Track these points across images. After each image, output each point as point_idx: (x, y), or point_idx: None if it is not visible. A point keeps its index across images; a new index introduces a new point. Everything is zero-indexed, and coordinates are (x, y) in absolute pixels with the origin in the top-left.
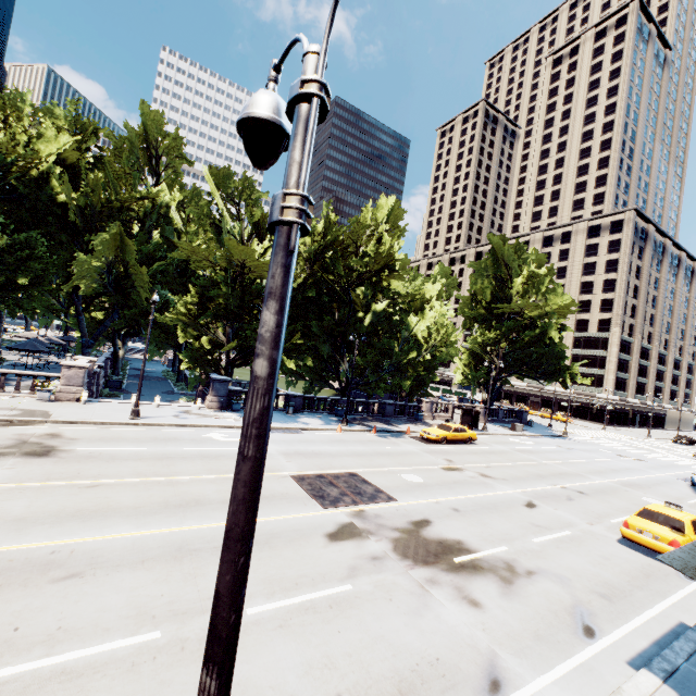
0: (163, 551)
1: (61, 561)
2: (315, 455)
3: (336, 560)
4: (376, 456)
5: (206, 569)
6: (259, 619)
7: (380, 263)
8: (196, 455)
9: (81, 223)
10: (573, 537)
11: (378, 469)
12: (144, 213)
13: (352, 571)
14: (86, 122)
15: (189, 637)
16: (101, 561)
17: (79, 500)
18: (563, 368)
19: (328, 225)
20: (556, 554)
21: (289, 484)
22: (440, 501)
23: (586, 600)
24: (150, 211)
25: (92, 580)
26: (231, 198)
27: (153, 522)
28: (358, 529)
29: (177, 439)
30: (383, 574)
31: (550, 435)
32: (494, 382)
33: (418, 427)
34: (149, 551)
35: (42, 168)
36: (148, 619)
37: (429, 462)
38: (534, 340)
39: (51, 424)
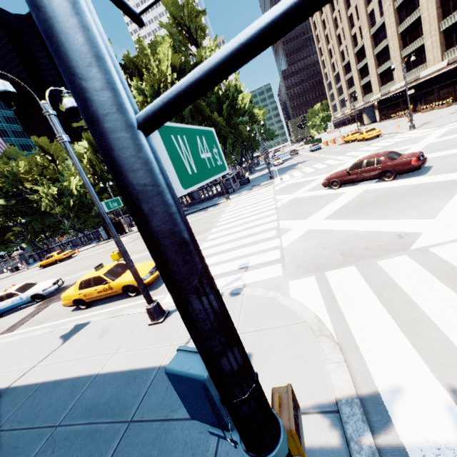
0: None
1: None
2: None
3: None
4: None
5: None
6: None
7: None
8: None
9: None
10: None
11: None
12: None
13: None
14: None
15: None
16: None
17: None
18: None
19: None
20: None
21: None
22: None
23: None
24: None
25: None
26: None
27: None
28: None
29: None
30: None
31: (197, 210)
32: None
33: (82, 249)
34: None
35: None
36: None
37: None
38: None
39: None
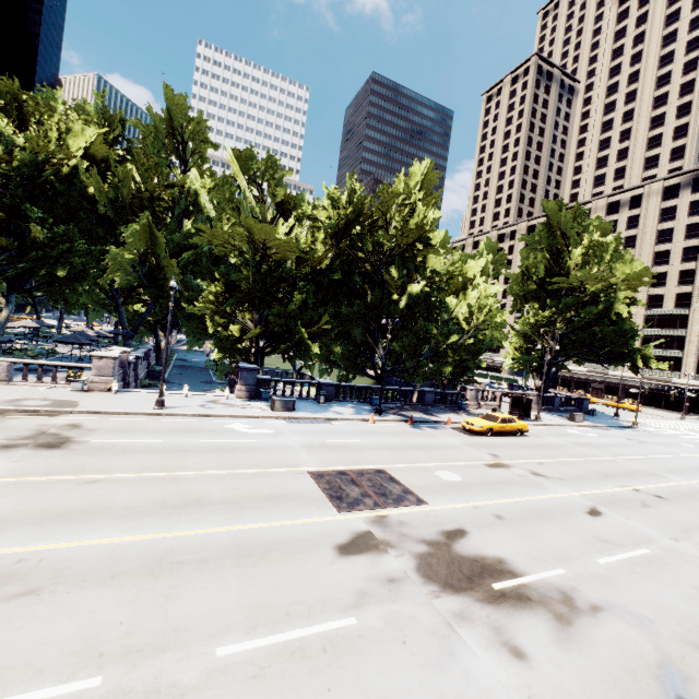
0: (141, 563)
1: (23, 573)
2: (341, 448)
3: (342, 582)
4: (410, 449)
5: (183, 588)
6: (229, 664)
7: (411, 235)
8: (211, 447)
9: (112, 215)
10: (653, 558)
11: (410, 465)
12: (172, 202)
13: (360, 598)
14: (114, 113)
15: (135, 688)
16: (67, 574)
17: (72, 498)
18: (633, 349)
19: (353, 196)
20: (630, 581)
21: (305, 482)
22: (481, 506)
23: (678, 656)
24: (179, 200)
25: (49, 599)
26: (253, 177)
27: (142, 526)
28: (376, 539)
29: (197, 430)
30: (399, 604)
31: (617, 426)
32: (548, 367)
33: (460, 417)
34: (125, 563)
35: (74, 162)
36: (93, 657)
37: (470, 457)
38: (597, 319)
39: (76, 414)
